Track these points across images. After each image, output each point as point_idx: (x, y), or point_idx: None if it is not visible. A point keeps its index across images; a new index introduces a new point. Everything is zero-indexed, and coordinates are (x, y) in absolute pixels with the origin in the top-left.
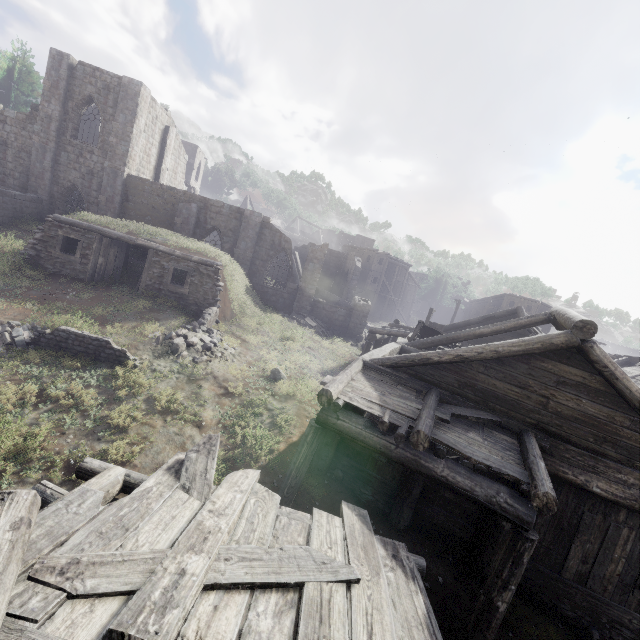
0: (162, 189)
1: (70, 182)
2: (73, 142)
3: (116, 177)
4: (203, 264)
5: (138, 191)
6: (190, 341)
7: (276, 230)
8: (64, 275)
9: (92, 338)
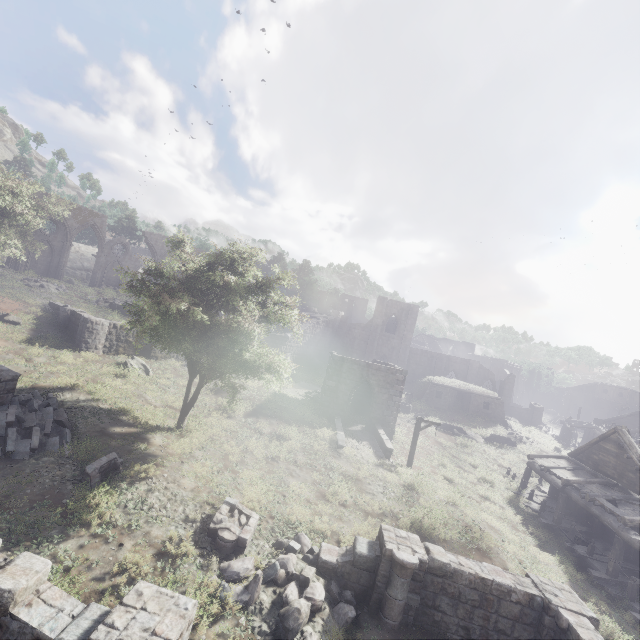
0: (426, 353)
1: (383, 353)
2: (385, 334)
3: (406, 349)
4: (496, 399)
5: (415, 355)
6: (522, 436)
7: (485, 369)
8: (438, 407)
9: (504, 437)
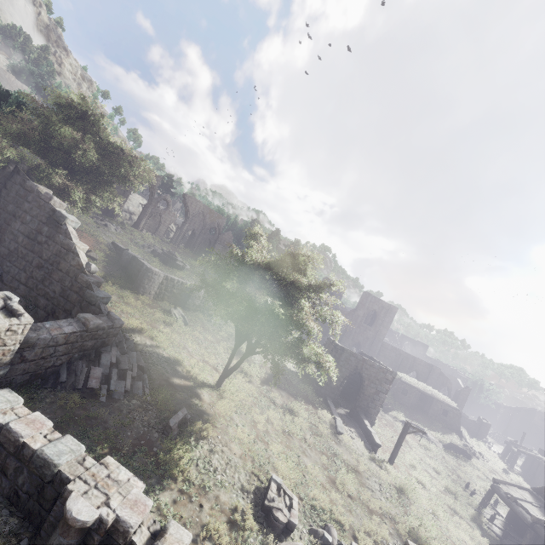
0: (396, 349)
1: (358, 340)
2: (363, 325)
3: (379, 342)
4: (455, 409)
5: (385, 349)
6: (476, 451)
7: (445, 376)
8: (401, 403)
9: (461, 448)
